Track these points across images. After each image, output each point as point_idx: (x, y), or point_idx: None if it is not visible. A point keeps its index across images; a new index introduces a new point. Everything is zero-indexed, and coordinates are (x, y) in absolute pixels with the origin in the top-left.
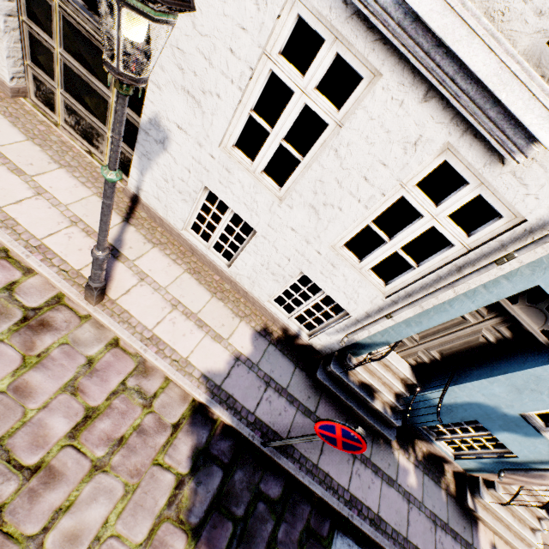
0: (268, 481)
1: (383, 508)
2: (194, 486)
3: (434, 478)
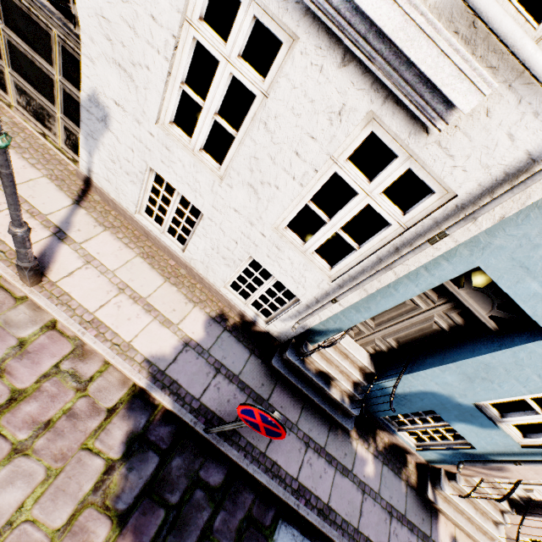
0: (209, 468)
1: (335, 498)
2: (125, 472)
3: (394, 469)
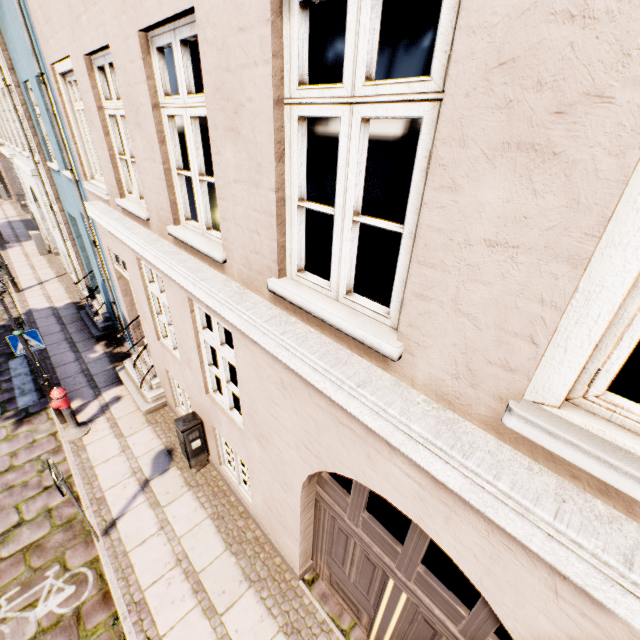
0: None
1: (57, 356)
2: None
3: (114, 360)
